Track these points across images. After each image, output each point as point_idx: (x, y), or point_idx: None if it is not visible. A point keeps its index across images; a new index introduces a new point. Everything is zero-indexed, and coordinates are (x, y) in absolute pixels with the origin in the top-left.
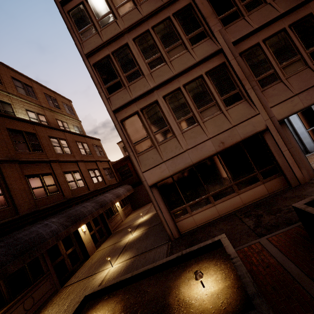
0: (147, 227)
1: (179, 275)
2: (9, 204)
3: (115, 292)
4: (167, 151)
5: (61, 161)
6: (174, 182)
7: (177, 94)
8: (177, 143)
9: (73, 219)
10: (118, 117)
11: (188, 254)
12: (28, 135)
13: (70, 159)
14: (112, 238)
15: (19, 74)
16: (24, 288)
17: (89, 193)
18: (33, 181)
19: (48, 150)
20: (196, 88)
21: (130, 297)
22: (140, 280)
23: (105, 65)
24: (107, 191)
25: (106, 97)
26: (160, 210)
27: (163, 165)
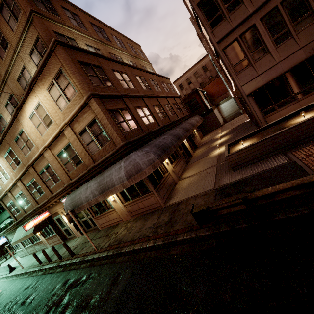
0: (231, 134)
1: (286, 122)
2: (154, 120)
3: (245, 140)
4: (262, 66)
5: (160, 96)
6: (265, 90)
7: (274, 13)
8: (271, 57)
9: (185, 130)
10: (220, 47)
11: (290, 115)
12: (142, 79)
13: (163, 95)
14: (201, 147)
15: (112, 29)
16: (175, 160)
17: (179, 119)
18: (155, 109)
19: (152, 89)
20: (294, 2)
21: (258, 136)
22: (259, 133)
23: (207, 2)
24: (186, 119)
25: (210, 32)
26: (254, 111)
27: (258, 77)
